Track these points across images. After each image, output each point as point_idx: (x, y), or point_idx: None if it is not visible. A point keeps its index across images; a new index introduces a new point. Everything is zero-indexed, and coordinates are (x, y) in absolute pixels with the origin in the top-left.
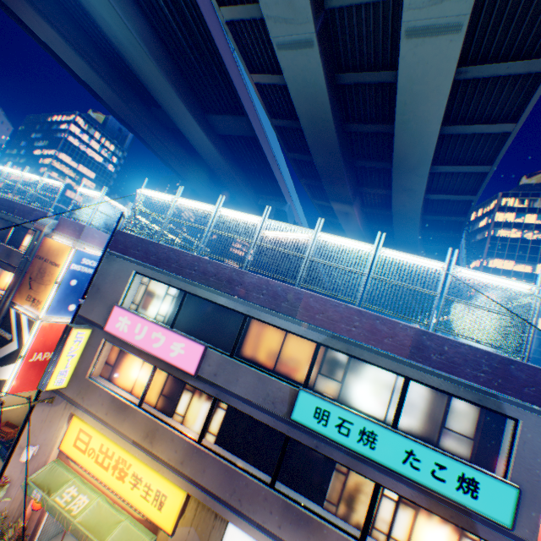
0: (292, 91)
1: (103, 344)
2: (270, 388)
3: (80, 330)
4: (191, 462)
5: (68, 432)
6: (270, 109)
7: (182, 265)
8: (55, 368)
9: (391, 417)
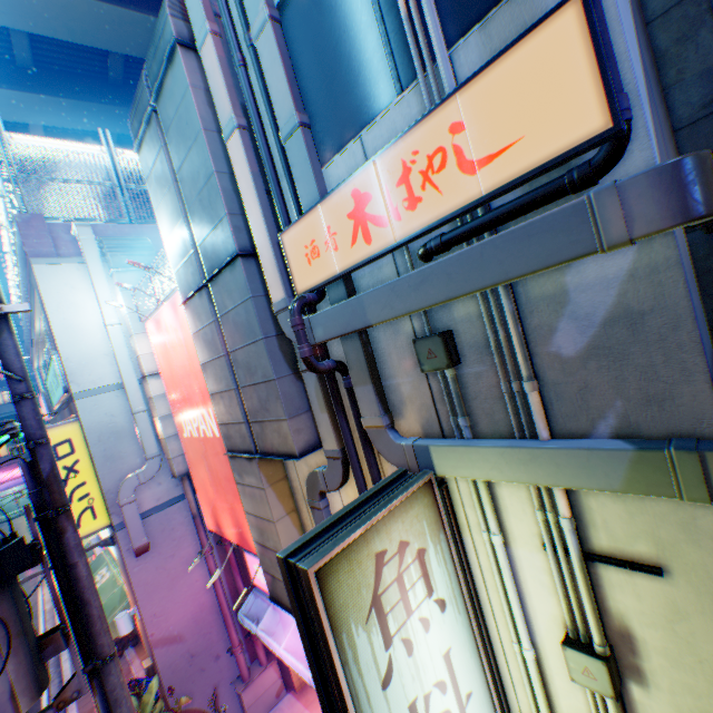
0: (27, 122)
1: None
2: None
3: None
4: None
5: None
6: (93, 138)
7: (30, 346)
8: None
9: None
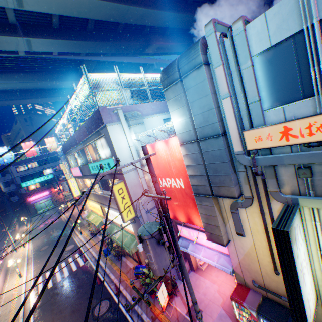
0: (55, 52)
1: (78, 179)
2: (88, 168)
3: (71, 179)
4: (95, 197)
5: (88, 204)
6: (76, 54)
7: (68, 147)
8: (72, 191)
9: (105, 156)
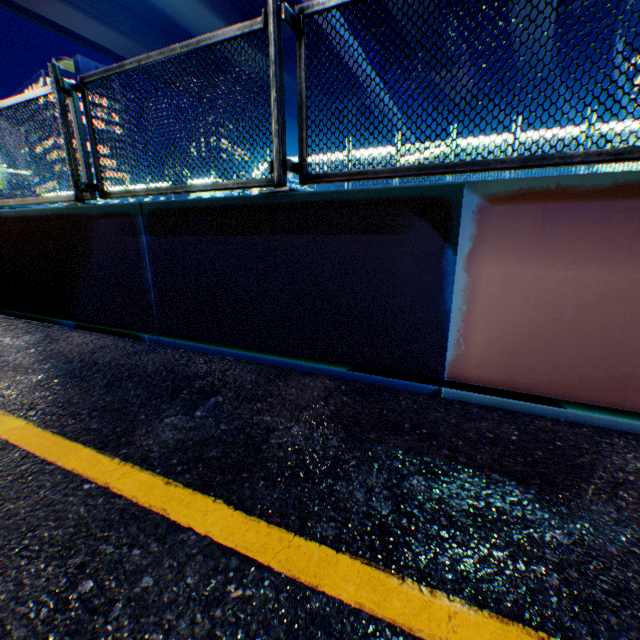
0: None
1: None
2: None
3: None
4: None
5: None
6: None
7: None
8: None
9: None
